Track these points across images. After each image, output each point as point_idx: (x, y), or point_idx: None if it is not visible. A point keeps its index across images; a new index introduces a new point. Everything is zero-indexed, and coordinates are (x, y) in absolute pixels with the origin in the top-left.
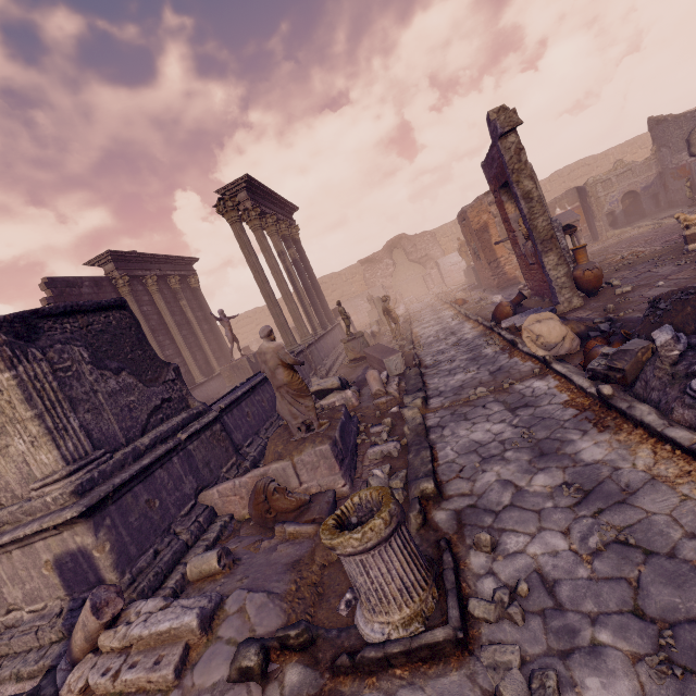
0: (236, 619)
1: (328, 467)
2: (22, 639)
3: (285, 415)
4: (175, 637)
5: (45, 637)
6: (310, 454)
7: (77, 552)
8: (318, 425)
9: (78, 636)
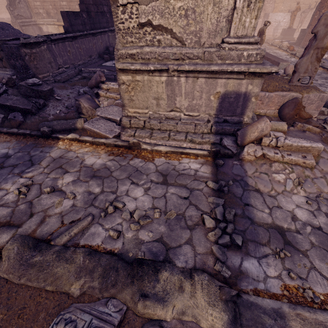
0: (325, 153)
1: (317, 106)
2: (185, 126)
3: (301, 68)
4: (307, 150)
5: (200, 129)
6: (316, 95)
7: (242, 94)
8: (311, 82)
9: (254, 134)
